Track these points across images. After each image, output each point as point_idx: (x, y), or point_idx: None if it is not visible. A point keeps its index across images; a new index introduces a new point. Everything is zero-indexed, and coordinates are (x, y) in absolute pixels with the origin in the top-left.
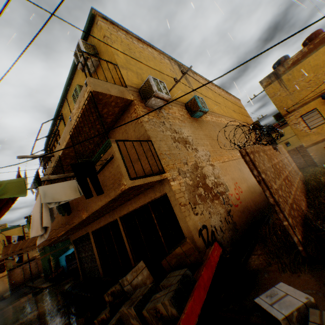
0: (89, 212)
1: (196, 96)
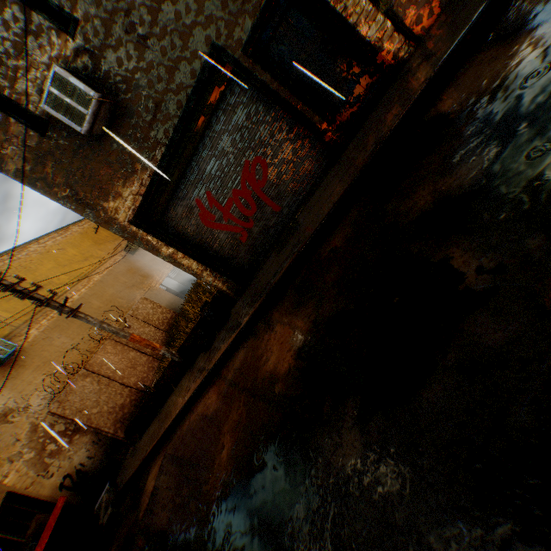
0: None
1: None
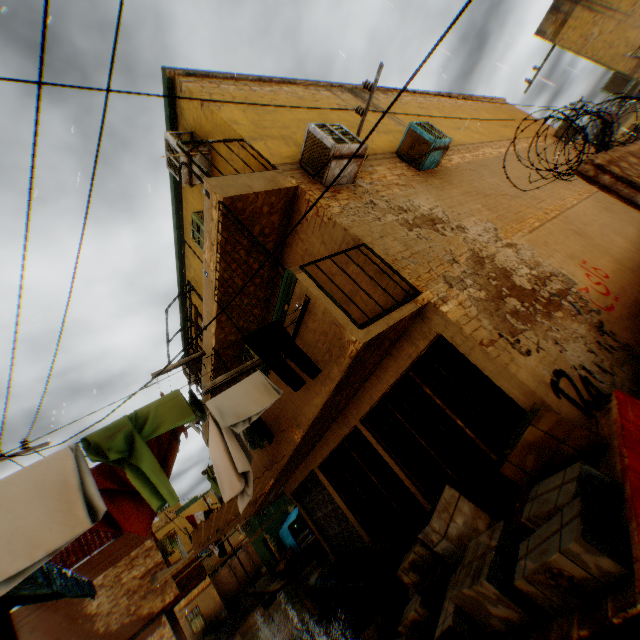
0: (303, 425)
1: (413, 124)
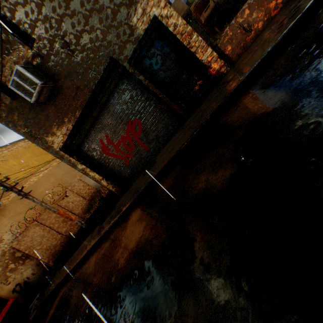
0: None
1: None
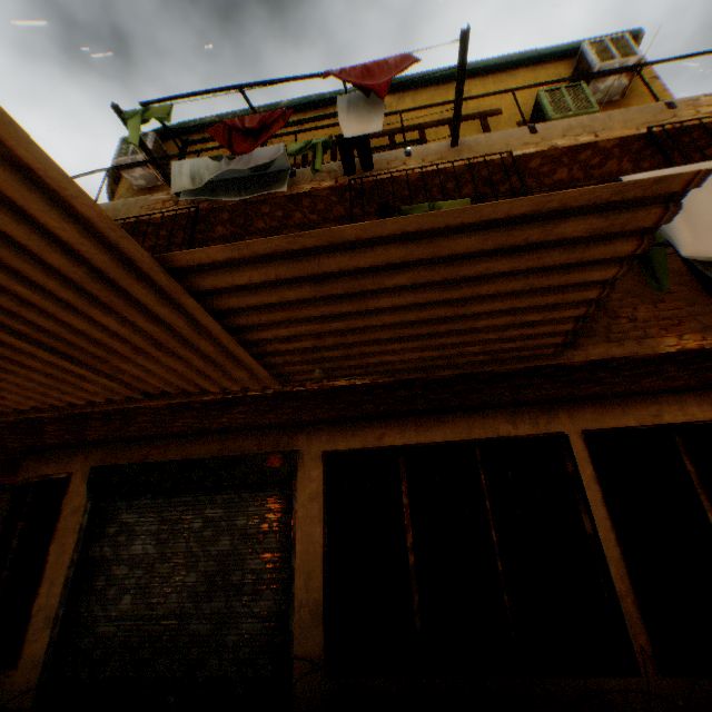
0: None
1: None
